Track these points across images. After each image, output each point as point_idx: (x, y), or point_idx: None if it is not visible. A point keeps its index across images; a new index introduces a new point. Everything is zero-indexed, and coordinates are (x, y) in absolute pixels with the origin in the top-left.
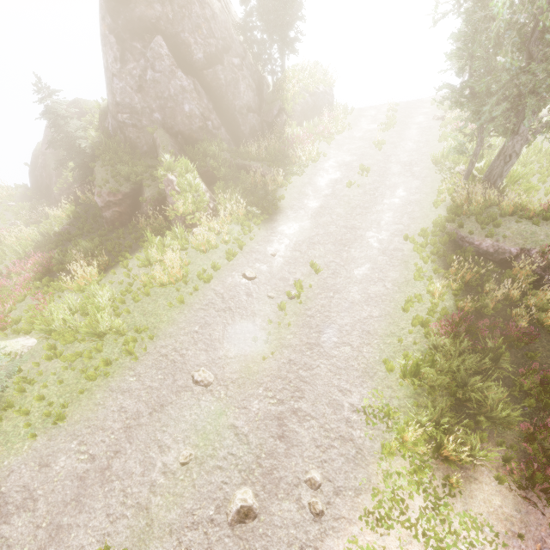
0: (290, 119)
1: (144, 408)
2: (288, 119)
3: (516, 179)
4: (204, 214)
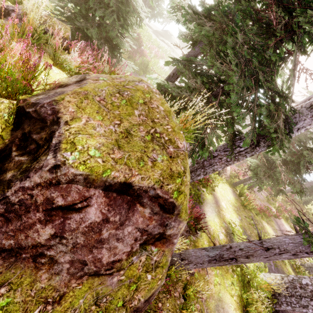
0: None
1: None
2: None
3: (141, 33)
4: None
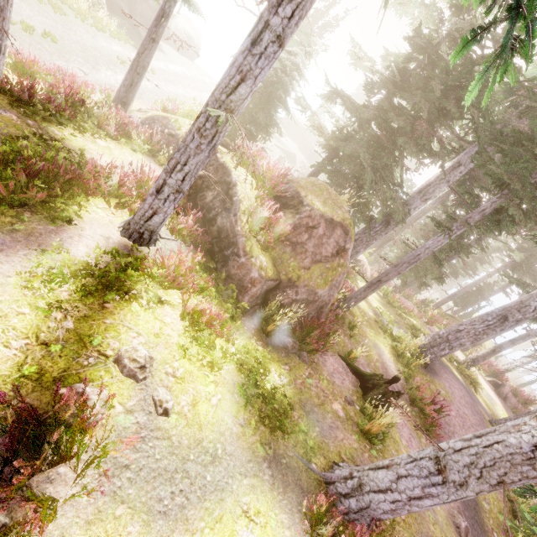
0: (169, 35)
1: (59, 28)
2: (168, 34)
3: None
4: (103, 9)
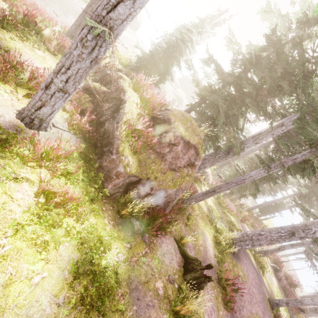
0: None
1: None
2: None
3: None
4: None
